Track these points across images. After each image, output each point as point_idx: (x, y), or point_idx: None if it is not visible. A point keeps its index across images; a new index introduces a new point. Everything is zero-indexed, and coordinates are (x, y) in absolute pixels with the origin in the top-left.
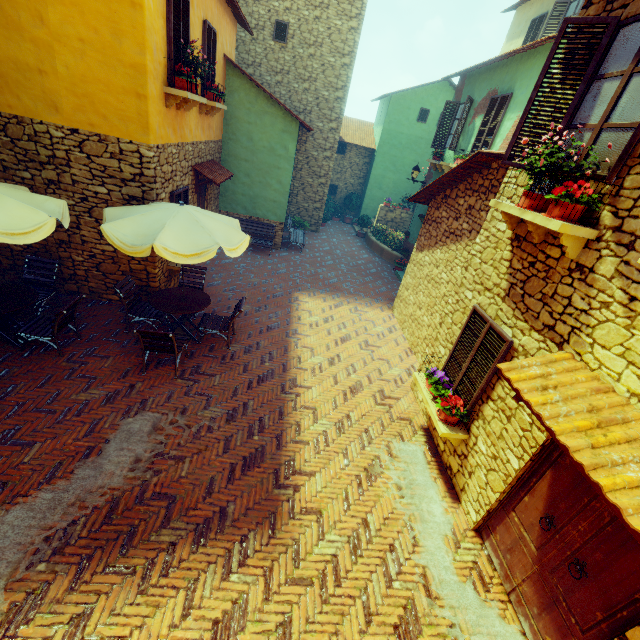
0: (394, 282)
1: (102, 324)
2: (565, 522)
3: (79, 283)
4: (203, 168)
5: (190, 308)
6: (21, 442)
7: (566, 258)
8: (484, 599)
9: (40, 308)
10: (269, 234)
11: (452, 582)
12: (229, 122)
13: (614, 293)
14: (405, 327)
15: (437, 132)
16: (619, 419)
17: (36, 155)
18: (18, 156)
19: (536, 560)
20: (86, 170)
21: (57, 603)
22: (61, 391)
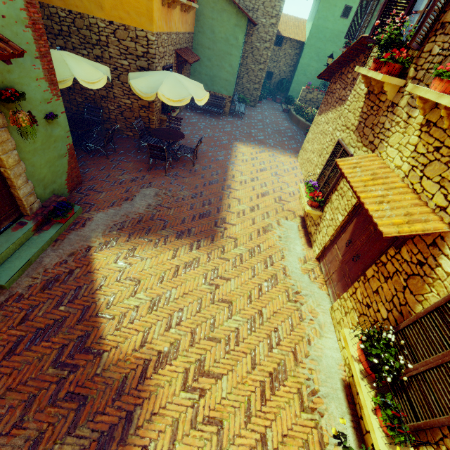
0: (303, 142)
1: (125, 147)
2: (356, 240)
3: (112, 124)
4: (181, 52)
5: (173, 138)
6: (97, 191)
7: (388, 100)
8: (312, 281)
9: (94, 134)
10: (221, 104)
11: (298, 273)
12: (199, 18)
13: (403, 116)
14: (303, 167)
15: (350, 25)
16: (384, 177)
17: (90, 39)
18: (81, 40)
19: (340, 261)
20: (117, 49)
21: (122, 244)
22: (110, 174)
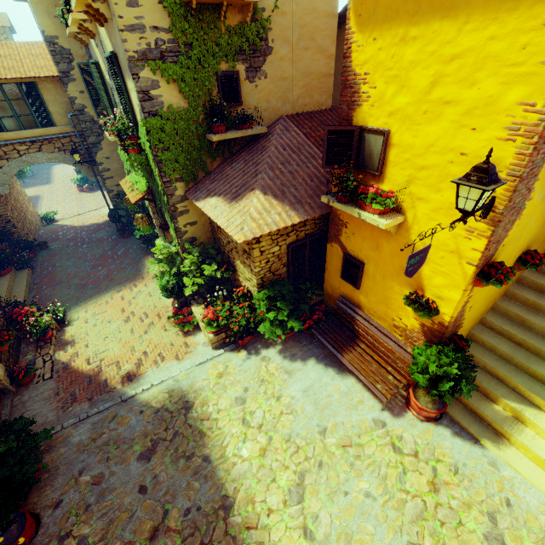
0: None
1: None
2: None
3: None
4: None
5: None
6: None
7: None
8: None
9: None
10: None
11: None
12: None
13: None
14: None
15: None
16: None
17: None
18: None
19: None
20: None
21: None
22: None
